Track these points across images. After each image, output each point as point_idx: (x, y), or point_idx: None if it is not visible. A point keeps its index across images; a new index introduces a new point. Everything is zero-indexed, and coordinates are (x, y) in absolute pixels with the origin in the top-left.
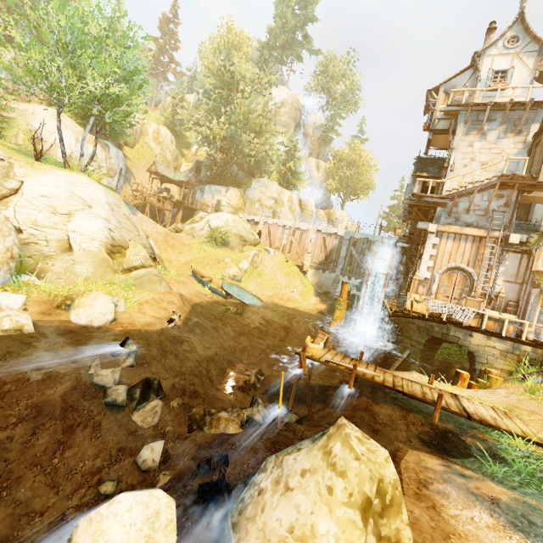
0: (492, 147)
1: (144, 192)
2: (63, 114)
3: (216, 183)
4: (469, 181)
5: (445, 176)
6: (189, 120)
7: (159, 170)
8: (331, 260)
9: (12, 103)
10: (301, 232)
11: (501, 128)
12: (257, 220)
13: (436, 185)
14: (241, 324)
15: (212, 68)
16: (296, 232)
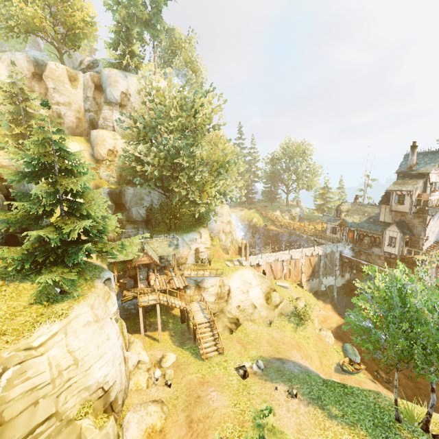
0: (435, 223)
1: (158, 298)
2: (86, 302)
3: (177, 228)
4: (429, 241)
5: (422, 240)
6: (150, 174)
7: (156, 260)
8: (316, 272)
9: (5, 391)
10: (295, 260)
11: (438, 215)
12: (261, 263)
13: (409, 240)
14: (393, 381)
15: (178, 108)
16: (291, 261)
